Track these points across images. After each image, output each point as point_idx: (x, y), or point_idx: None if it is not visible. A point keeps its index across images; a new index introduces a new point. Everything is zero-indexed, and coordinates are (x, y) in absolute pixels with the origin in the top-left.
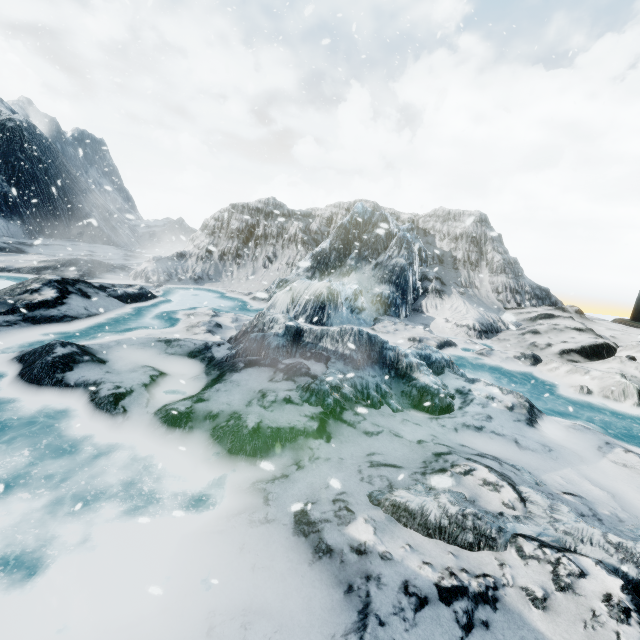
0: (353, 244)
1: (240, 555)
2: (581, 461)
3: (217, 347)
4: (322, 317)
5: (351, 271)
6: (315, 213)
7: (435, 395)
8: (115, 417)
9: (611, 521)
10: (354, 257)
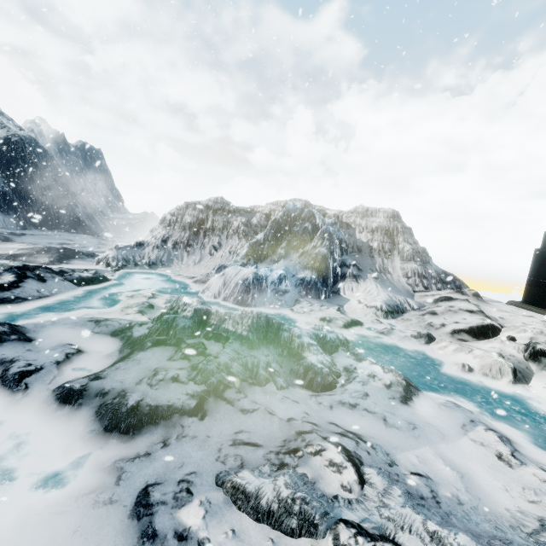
0: (284, 236)
1: (71, 538)
2: (442, 439)
3: (138, 327)
4: (247, 299)
5: (280, 258)
6: (257, 209)
7: (318, 373)
8: (15, 394)
9: (450, 504)
10: (284, 246)
